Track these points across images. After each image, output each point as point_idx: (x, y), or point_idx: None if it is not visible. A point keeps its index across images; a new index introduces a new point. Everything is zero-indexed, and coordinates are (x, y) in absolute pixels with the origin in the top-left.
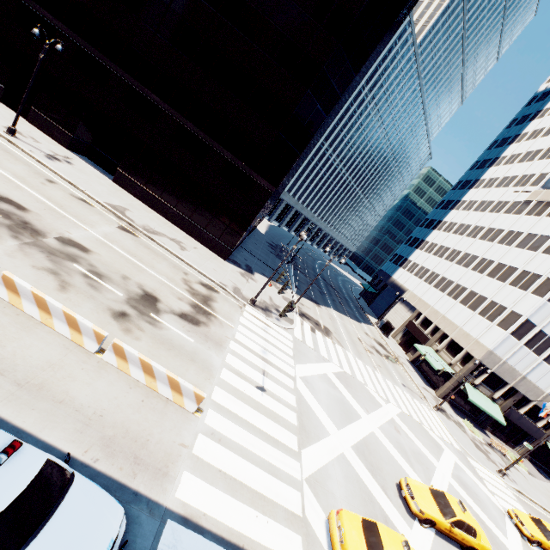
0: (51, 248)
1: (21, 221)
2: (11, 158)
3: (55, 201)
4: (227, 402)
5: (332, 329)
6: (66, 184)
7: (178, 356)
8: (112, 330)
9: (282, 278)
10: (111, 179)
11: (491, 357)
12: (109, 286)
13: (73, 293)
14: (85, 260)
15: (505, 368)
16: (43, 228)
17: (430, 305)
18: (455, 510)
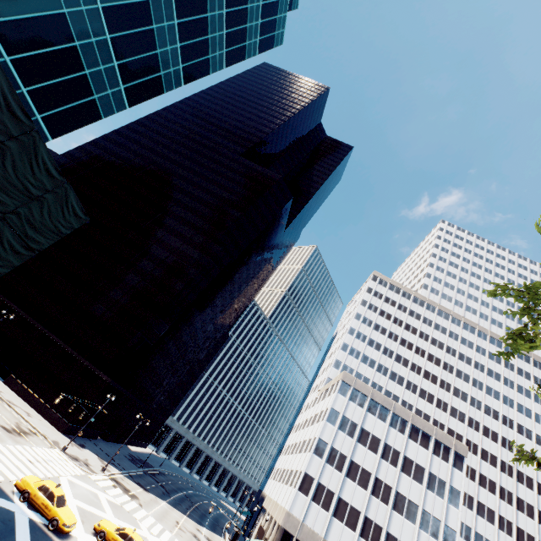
0: None
1: None
2: None
3: None
4: (3, 449)
5: (143, 500)
6: None
7: None
8: None
9: (117, 464)
10: None
11: (290, 519)
12: None
13: None
14: None
15: (306, 531)
16: None
17: (273, 498)
18: (127, 529)
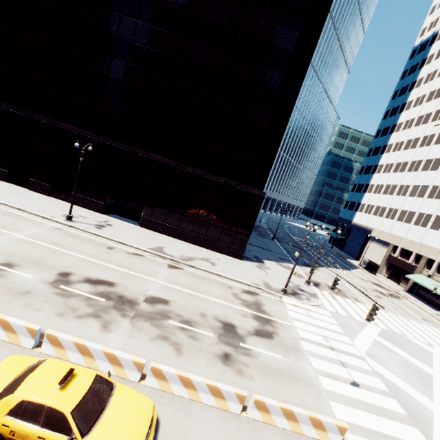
0: (148, 313)
1: (117, 296)
2: (80, 241)
3: (123, 265)
4: (348, 416)
5: (341, 288)
6: (119, 245)
7: (285, 381)
8: (231, 378)
9: (280, 256)
10: (118, 217)
11: None
12: (200, 330)
13: (187, 352)
14: (172, 312)
15: None
16: (132, 295)
17: (402, 237)
18: None
